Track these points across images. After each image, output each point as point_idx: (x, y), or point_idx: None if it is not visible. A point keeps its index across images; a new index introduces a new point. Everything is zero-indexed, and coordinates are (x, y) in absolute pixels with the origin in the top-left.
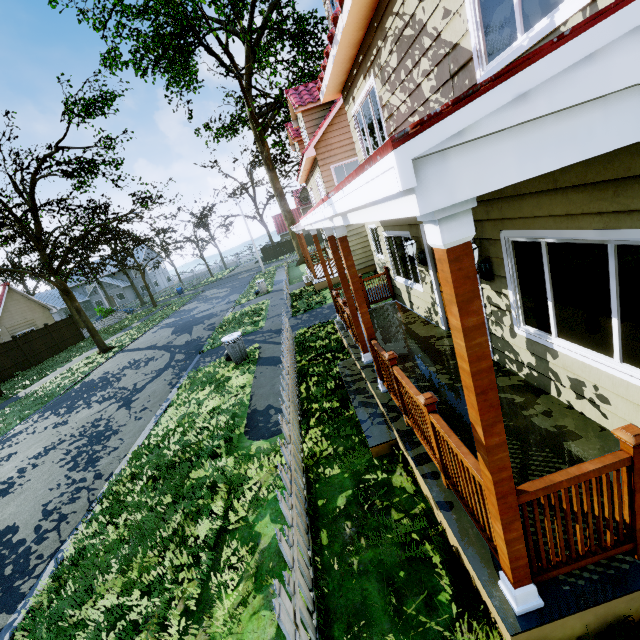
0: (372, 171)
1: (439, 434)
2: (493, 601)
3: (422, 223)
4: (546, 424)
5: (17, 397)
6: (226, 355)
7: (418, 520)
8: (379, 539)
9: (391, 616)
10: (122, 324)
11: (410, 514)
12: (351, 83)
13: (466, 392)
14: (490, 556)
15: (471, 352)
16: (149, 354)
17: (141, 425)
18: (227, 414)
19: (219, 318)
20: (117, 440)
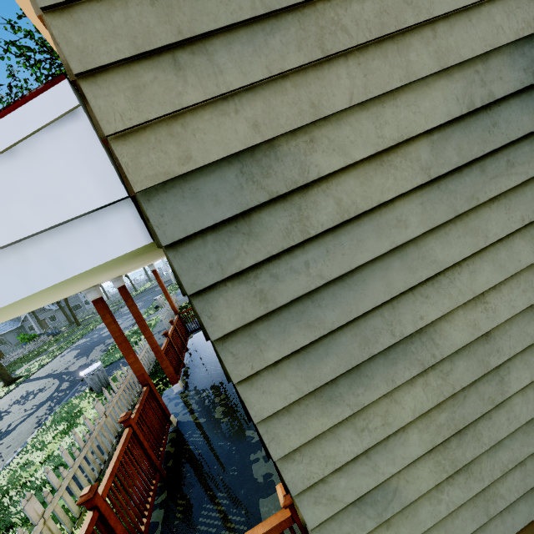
0: None
1: (101, 532)
2: None
3: None
4: (259, 472)
5: None
6: (89, 386)
7: None
8: None
9: None
10: (42, 348)
11: None
12: None
13: None
14: None
15: None
16: (43, 384)
17: None
18: (55, 463)
19: None
20: None
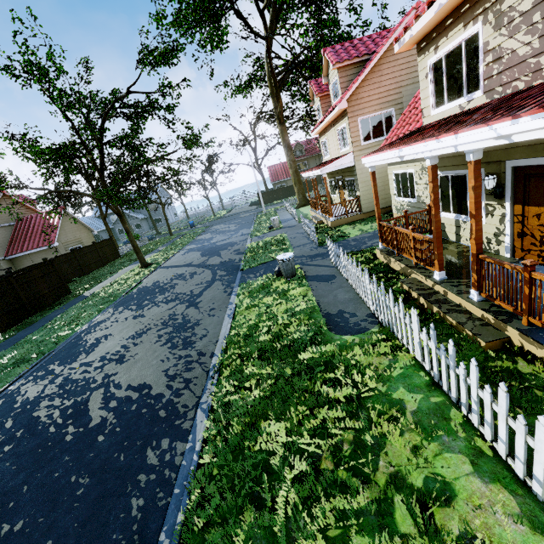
0: None
1: None
2: None
3: (511, 159)
4: None
5: (84, 296)
6: (277, 271)
7: None
8: (539, 409)
9: None
10: (148, 247)
11: None
12: (438, 33)
13: None
14: None
15: None
16: (190, 270)
17: (218, 320)
18: (304, 315)
19: (241, 246)
20: (202, 330)
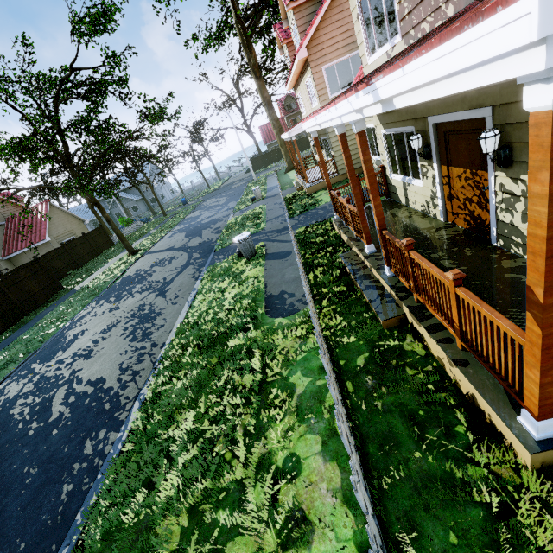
0: (478, 30)
1: (463, 305)
2: (513, 430)
3: (431, 115)
4: None
5: (75, 290)
6: (238, 252)
7: (432, 375)
8: (398, 388)
9: (415, 440)
10: (141, 231)
11: (423, 371)
12: None
13: (530, 258)
14: (507, 399)
15: (552, 217)
16: (170, 254)
17: (178, 308)
18: (248, 298)
19: (223, 223)
20: (162, 320)
